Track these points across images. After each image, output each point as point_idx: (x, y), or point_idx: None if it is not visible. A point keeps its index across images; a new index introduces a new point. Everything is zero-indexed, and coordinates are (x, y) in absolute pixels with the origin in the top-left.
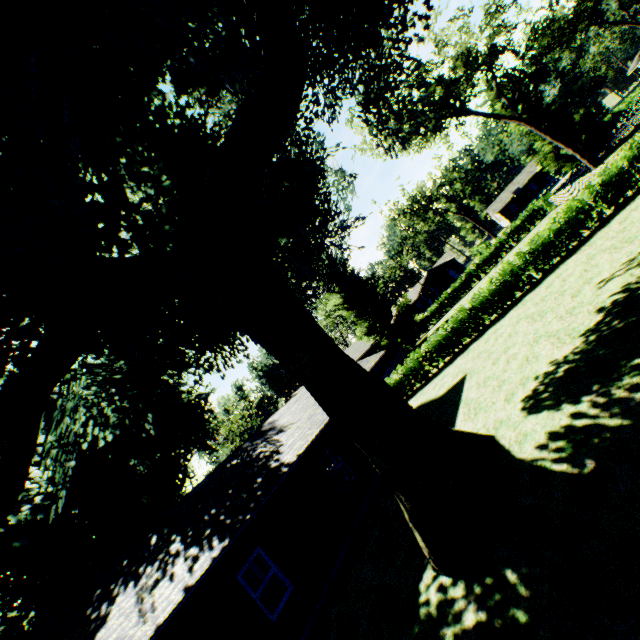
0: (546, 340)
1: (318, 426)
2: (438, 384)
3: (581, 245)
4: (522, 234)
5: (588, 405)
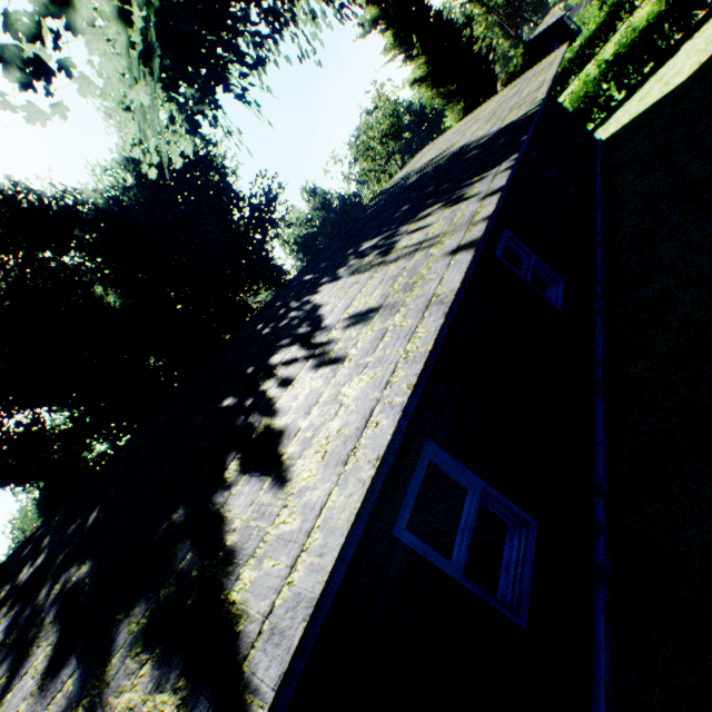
0: None
1: (535, 92)
2: (654, 89)
3: None
4: None
5: None
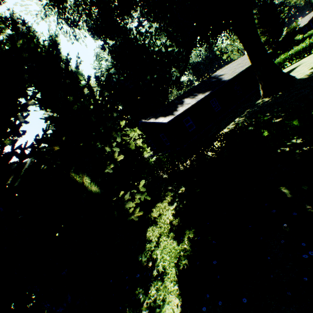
0: None
1: (237, 73)
2: (287, 69)
3: None
4: None
5: None
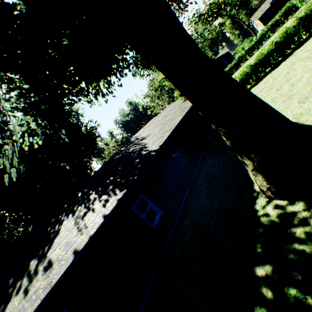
0: None
1: (168, 132)
2: None
3: None
4: (278, 27)
5: None
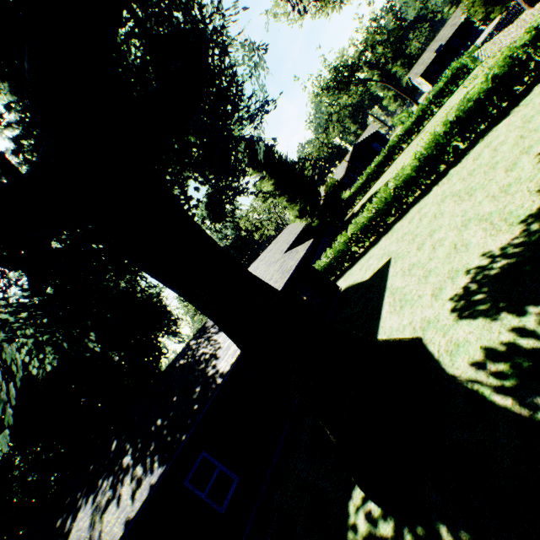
0: (477, 225)
1: None
2: (364, 266)
3: (514, 105)
4: (444, 98)
5: (537, 320)
